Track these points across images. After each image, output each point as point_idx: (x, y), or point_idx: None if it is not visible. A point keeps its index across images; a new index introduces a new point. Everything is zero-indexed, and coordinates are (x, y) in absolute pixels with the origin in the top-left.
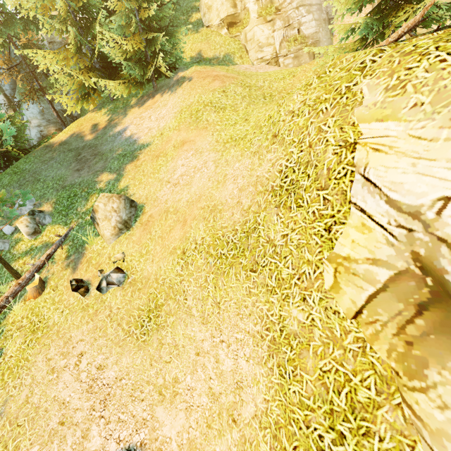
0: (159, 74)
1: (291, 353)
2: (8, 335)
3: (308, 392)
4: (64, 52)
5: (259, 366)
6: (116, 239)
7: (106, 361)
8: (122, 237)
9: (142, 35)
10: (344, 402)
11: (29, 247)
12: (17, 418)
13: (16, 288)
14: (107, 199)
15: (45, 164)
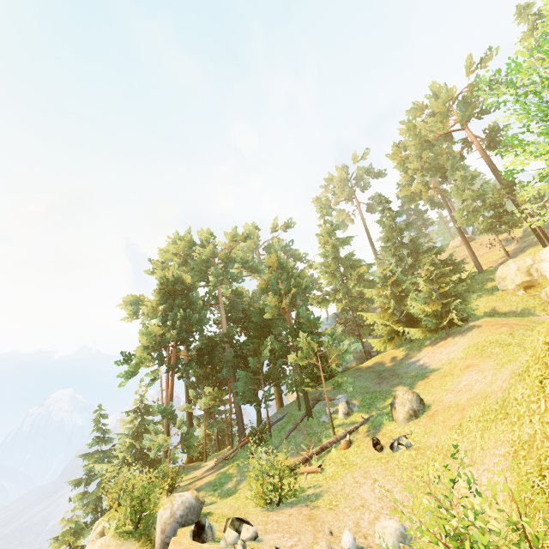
0: (452, 324)
1: (523, 452)
2: (326, 464)
3: (530, 467)
4: (383, 313)
5: (507, 472)
6: (406, 423)
7: (392, 489)
8: (410, 422)
9: (440, 301)
10: (547, 462)
11: (342, 422)
12: (336, 494)
13: (334, 439)
14: (404, 391)
15: (355, 378)
